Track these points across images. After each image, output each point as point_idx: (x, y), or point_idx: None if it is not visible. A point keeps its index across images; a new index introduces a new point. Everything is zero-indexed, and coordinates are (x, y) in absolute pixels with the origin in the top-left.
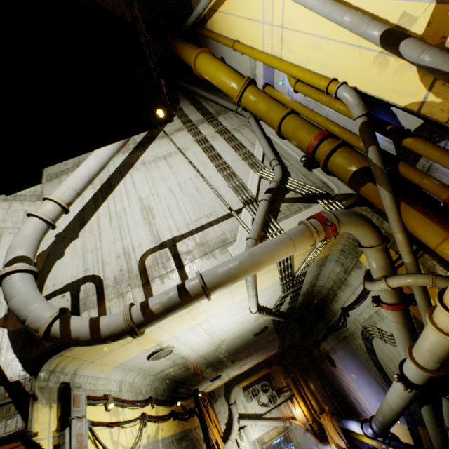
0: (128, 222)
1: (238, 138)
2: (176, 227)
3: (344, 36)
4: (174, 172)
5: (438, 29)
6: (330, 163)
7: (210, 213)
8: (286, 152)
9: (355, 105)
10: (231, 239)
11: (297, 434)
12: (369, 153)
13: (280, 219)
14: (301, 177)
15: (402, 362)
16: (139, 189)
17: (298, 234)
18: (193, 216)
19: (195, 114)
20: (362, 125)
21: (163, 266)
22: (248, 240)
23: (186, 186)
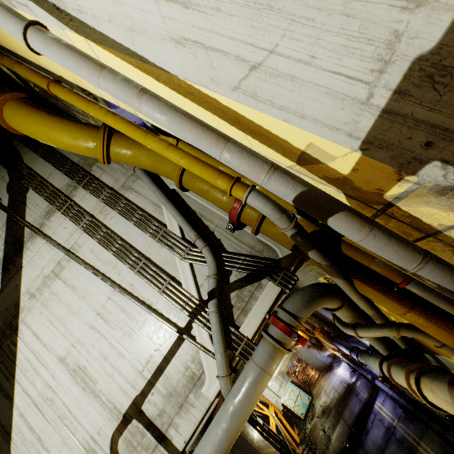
0: (64, 403)
1: (135, 202)
2: (129, 384)
3: (224, 130)
4: (81, 295)
5: (371, 179)
6: (262, 232)
7: (159, 344)
8: (203, 207)
9: (277, 220)
10: (198, 372)
11: (303, 353)
12: (310, 256)
13: (237, 318)
14: (235, 242)
15: (381, 363)
16: (51, 344)
17: (270, 361)
18: (140, 357)
19: (56, 173)
20: (293, 236)
21: (143, 448)
22: (219, 381)
23: (109, 312)
